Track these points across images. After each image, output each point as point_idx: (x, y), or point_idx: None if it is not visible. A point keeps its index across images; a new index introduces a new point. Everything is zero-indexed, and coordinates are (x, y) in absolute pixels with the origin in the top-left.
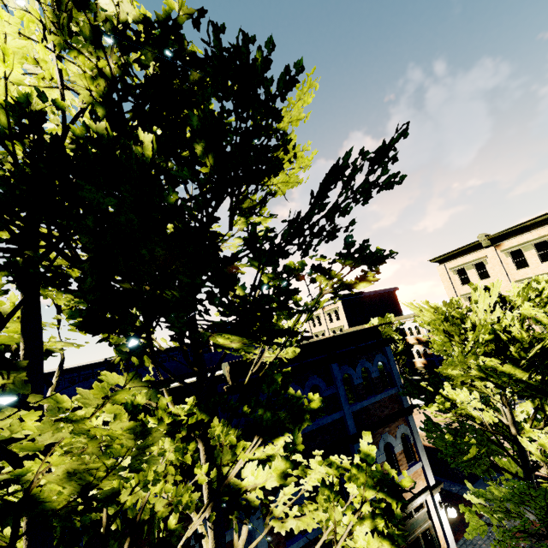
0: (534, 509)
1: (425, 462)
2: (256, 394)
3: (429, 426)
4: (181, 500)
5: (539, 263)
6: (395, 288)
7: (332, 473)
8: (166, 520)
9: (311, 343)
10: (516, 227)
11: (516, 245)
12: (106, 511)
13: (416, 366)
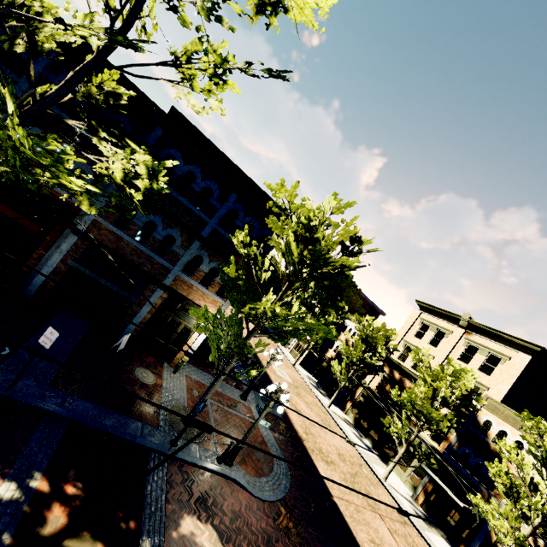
0: (232, 335)
1: (227, 305)
2: (173, 146)
3: (239, 267)
4: (56, 36)
5: (476, 368)
6: (382, 312)
7: (141, 152)
8: (70, 139)
9: (233, 163)
10: (496, 331)
11: (479, 343)
12: (25, 0)
13: (326, 354)
